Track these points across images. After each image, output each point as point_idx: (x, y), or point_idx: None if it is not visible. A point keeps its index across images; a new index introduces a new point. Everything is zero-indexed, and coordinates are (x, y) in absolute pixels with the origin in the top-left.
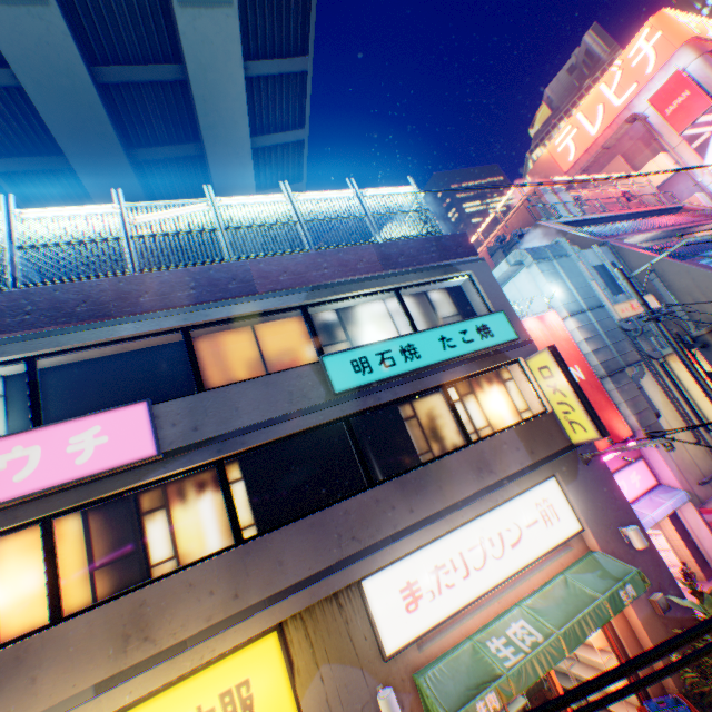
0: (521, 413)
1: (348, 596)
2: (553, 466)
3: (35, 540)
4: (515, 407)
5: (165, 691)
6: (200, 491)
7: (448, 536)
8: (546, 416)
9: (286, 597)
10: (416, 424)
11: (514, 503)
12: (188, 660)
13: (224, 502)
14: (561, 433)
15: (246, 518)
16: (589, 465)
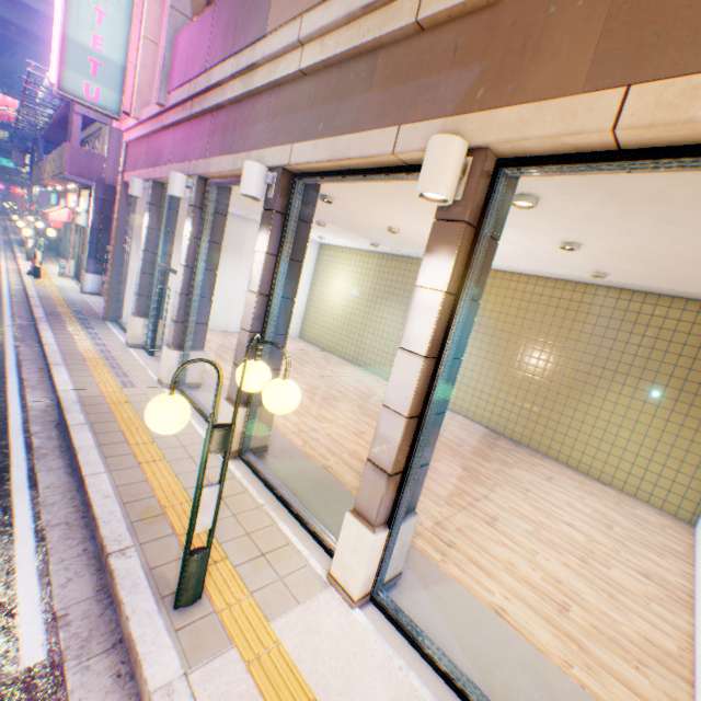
0: None
1: None
2: None
3: None
4: None
5: None
6: None
7: None
8: None
9: None
10: None
11: None
12: None
13: None
14: None
15: None
16: None
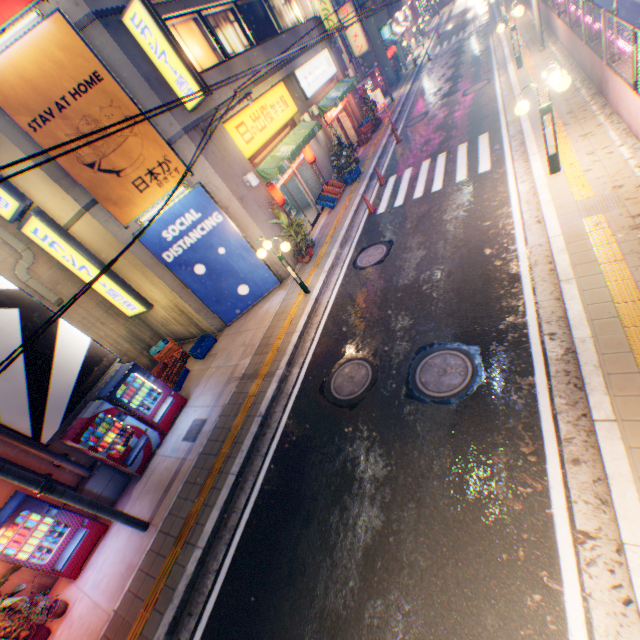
0: (307, 21)
1: (292, 80)
2: (326, 44)
3: (189, 32)
4: (305, 18)
5: (267, 95)
6: (228, 25)
7: (309, 64)
8: (319, 20)
9: (281, 71)
10: (279, 15)
11: (320, 57)
12: (269, 84)
13: (238, 34)
14: (325, 30)
15: (248, 44)
16: (334, 47)
